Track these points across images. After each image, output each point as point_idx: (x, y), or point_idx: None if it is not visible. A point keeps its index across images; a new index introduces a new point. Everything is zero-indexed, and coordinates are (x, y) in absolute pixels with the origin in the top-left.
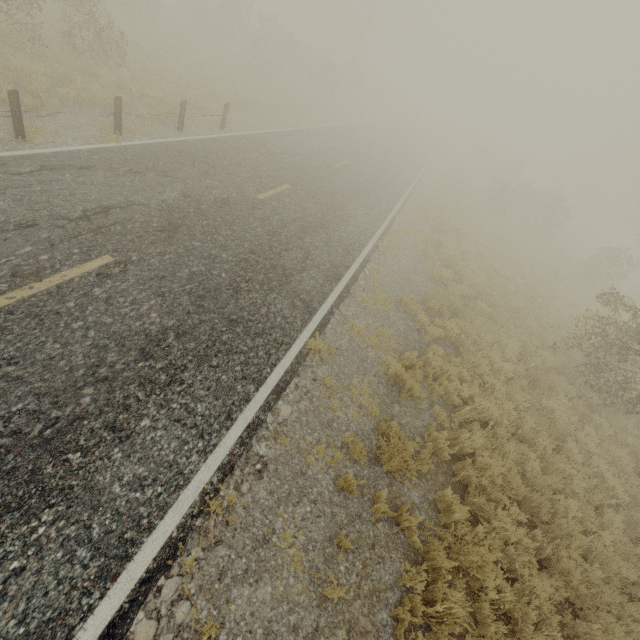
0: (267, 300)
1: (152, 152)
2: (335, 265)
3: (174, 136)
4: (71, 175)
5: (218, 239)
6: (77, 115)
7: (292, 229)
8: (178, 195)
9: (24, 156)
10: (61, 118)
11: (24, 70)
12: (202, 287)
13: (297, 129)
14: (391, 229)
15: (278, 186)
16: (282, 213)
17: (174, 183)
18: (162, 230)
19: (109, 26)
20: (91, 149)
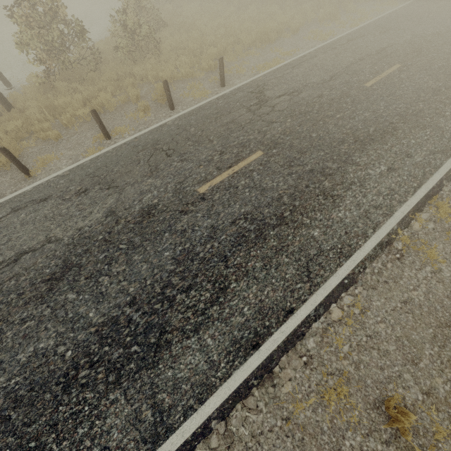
0: (99, 406)
1: (118, 155)
2: (263, 311)
3: (161, 119)
4: (25, 213)
5: (101, 283)
6: (89, 129)
7: (220, 241)
8: (101, 215)
9: (10, 199)
10: (74, 138)
11: (65, 103)
12: (29, 380)
13: (331, 41)
14: (446, 187)
15: (242, 159)
16: (220, 211)
17: (109, 196)
18: (49, 279)
19: (138, 25)
20: (66, 171)
